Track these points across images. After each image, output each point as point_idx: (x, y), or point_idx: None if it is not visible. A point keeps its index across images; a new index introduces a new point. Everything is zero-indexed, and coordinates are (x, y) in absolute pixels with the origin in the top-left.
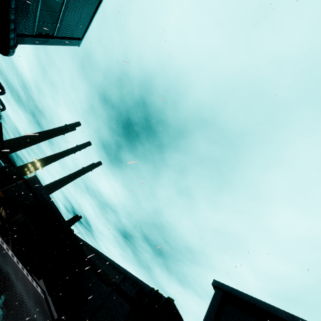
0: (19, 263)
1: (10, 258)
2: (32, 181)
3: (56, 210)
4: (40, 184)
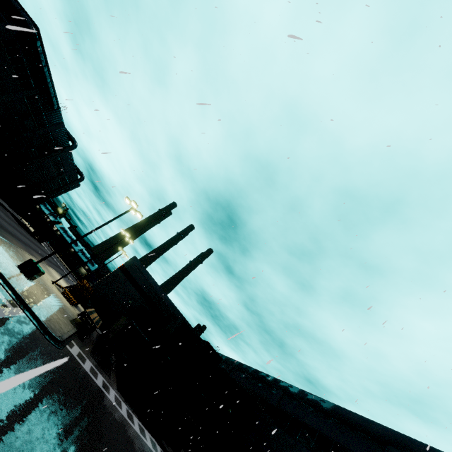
0: (133, 417)
1: (112, 408)
2: (132, 267)
3: (174, 310)
4: (143, 270)
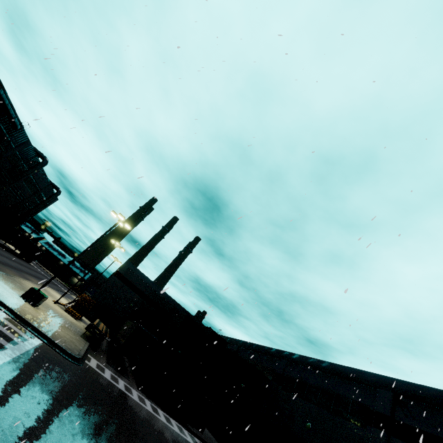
0: (157, 410)
1: (139, 407)
2: (127, 272)
3: (175, 305)
4: (138, 272)
